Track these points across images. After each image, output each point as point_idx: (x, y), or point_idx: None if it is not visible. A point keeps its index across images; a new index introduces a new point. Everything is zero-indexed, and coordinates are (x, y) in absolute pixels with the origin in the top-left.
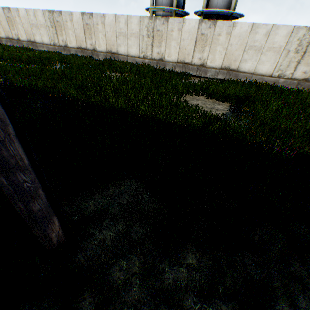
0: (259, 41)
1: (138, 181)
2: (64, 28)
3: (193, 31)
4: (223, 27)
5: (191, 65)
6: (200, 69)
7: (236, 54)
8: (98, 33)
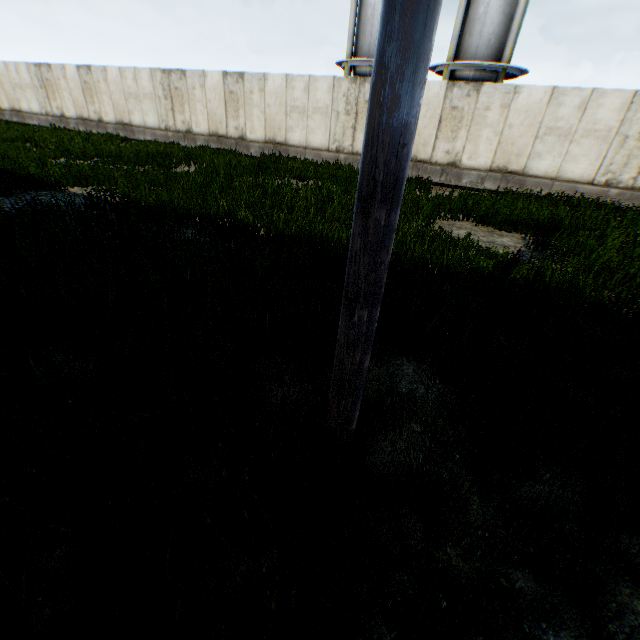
0: (567, 120)
1: (415, 359)
2: (187, 100)
3: (436, 102)
4: (493, 95)
5: (430, 164)
6: (448, 172)
7: (520, 143)
8: (251, 107)
